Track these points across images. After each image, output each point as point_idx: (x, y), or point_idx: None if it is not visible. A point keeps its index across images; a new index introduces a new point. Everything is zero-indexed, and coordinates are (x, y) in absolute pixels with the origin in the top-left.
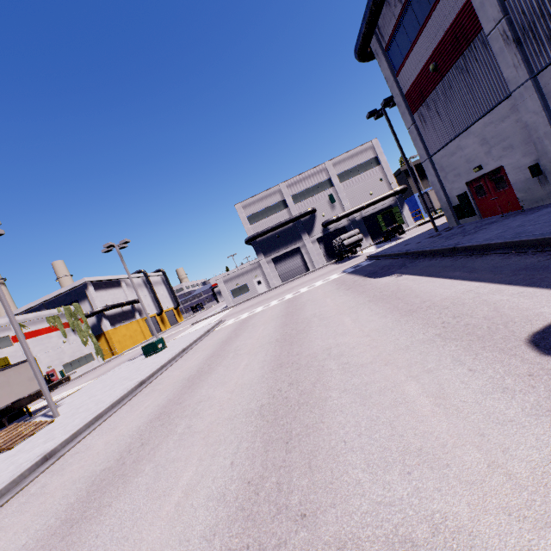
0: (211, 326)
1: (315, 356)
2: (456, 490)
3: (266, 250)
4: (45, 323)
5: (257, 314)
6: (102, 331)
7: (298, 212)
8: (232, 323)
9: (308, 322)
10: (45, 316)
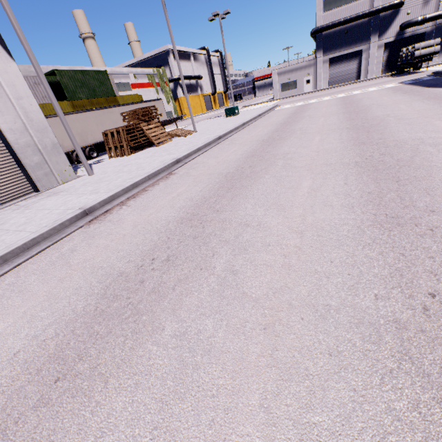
0: (272, 106)
1: (378, 117)
2: None
3: (327, 48)
4: (146, 79)
5: (314, 103)
6: (176, 96)
7: (381, 3)
8: (289, 107)
9: (368, 107)
10: (146, 73)
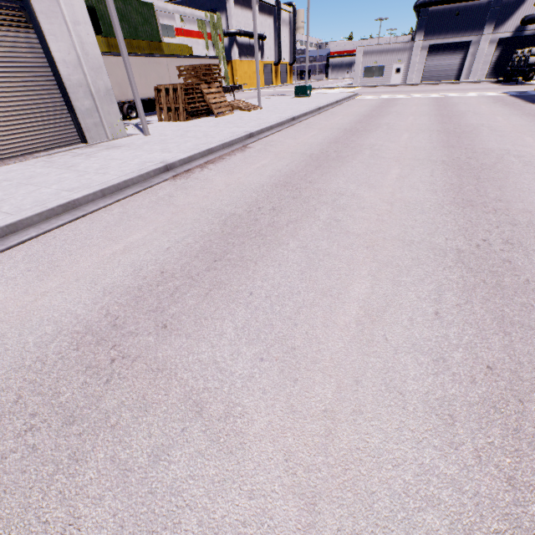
0: (351, 94)
1: (471, 125)
2: (528, 149)
3: (430, 30)
4: (195, 25)
5: (402, 99)
6: (230, 58)
7: None
8: (373, 98)
9: (463, 113)
10: (196, 17)
